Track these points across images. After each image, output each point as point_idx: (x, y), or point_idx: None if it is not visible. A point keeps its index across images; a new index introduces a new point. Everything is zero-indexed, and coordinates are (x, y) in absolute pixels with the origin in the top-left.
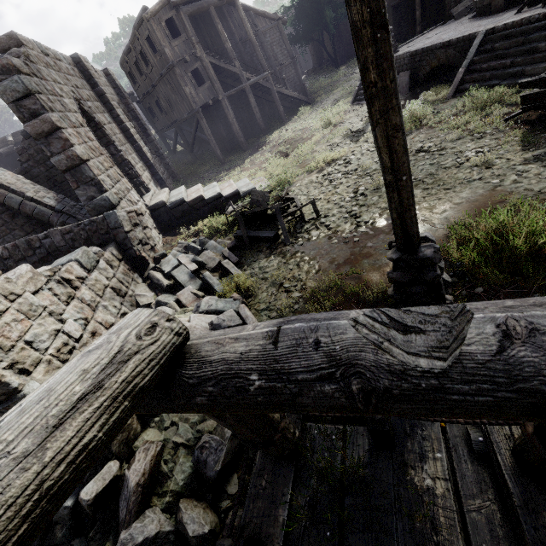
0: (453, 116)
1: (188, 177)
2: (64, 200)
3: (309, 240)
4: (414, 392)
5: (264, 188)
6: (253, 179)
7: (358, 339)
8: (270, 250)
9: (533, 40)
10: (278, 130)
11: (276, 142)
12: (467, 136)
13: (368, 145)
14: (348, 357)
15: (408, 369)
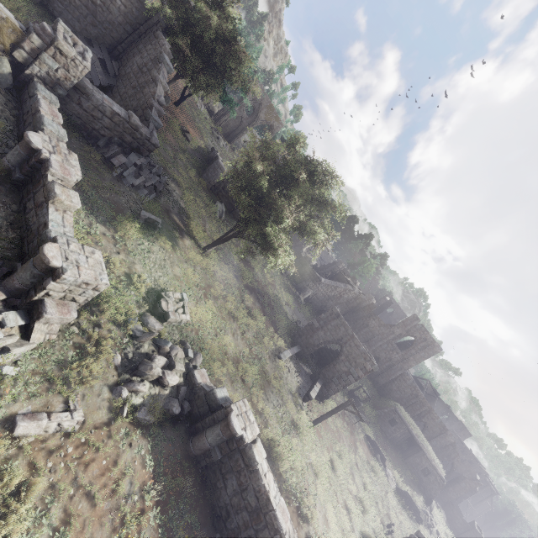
0: None
1: None
2: None
3: None
4: None
5: None
6: None
7: None
8: None
9: None
10: None
11: None
12: None
13: None
14: None
15: None
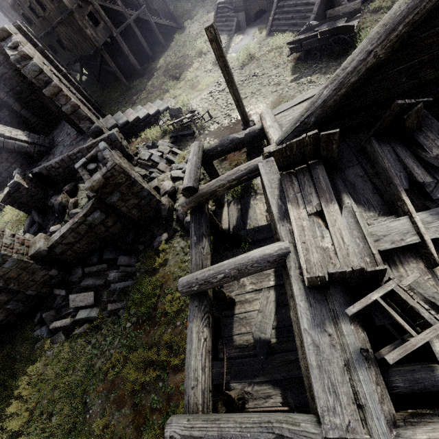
0: (268, 51)
1: (106, 103)
2: (30, 135)
3: (210, 131)
4: (241, 141)
5: (173, 106)
6: (162, 100)
7: (233, 137)
8: (193, 139)
9: (299, 5)
10: (163, 56)
11: (166, 67)
12: (273, 66)
13: None
14: (232, 139)
15: (240, 138)
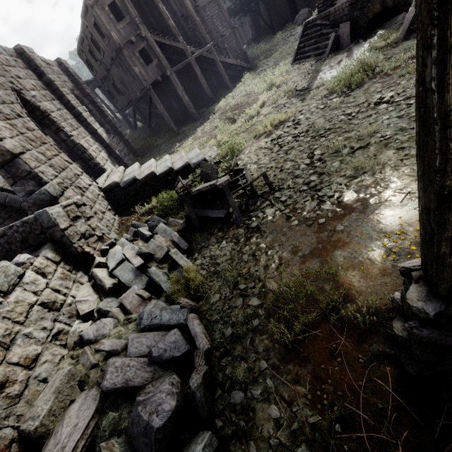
0: (411, 59)
1: (148, 150)
2: None
3: (264, 220)
4: None
5: (213, 158)
6: (204, 148)
7: None
8: (222, 233)
9: None
10: (225, 97)
11: (224, 109)
12: None
13: (316, 102)
14: None
15: None
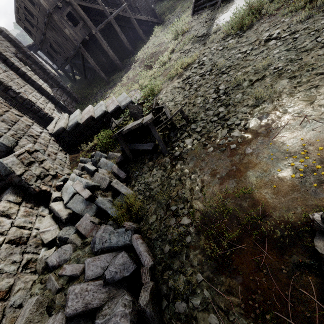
0: None
1: (87, 97)
2: None
3: (184, 149)
4: None
5: (138, 99)
6: (130, 92)
7: None
8: (152, 162)
9: None
10: (142, 49)
11: (142, 58)
12: (318, 13)
13: (215, 45)
14: None
15: None
